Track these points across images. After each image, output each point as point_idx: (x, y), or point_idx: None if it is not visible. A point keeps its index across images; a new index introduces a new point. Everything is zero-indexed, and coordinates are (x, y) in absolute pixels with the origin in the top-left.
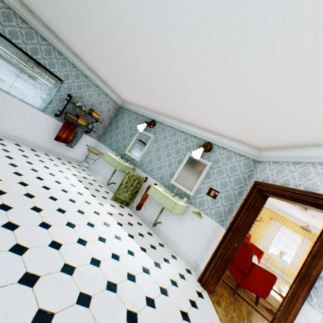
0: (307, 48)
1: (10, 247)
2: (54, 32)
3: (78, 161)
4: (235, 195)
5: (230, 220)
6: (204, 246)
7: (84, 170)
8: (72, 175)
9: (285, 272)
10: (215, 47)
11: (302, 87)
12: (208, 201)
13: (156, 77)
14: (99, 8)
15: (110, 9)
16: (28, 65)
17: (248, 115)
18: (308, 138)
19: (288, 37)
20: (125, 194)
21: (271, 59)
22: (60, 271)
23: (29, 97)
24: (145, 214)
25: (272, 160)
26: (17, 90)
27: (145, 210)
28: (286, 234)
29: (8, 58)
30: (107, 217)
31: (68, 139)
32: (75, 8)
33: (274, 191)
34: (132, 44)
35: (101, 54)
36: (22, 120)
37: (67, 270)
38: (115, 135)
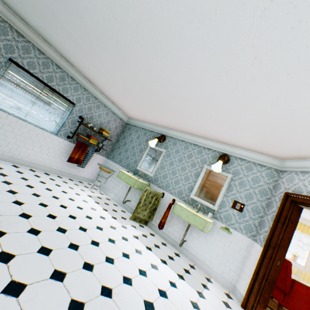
0: None
1: (67, 306)
2: (69, 60)
3: (88, 180)
4: (263, 206)
5: (264, 235)
6: (238, 265)
7: (95, 189)
8: (89, 197)
9: (301, 276)
10: (261, 70)
11: None
12: (234, 214)
13: (177, 97)
14: (131, 39)
15: (143, 39)
16: (43, 92)
17: (278, 129)
18: None
19: None
20: (144, 212)
21: None
22: None
23: (43, 122)
24: (167, 232)
25: (300, 170)
26: (32, 116)
27: (166, 227)
28: (295, 235)
29: (26, 87)
30: (135, 242)
31: (79, 159)
32: (102, 39)
33: None
34: (159, 69)
35: (117, 78)
36: (36, 145)
37: None
38: (124, 151)
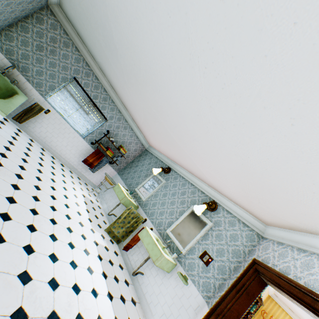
0: (287, 133)
1: None
2: (114, 88)
3: (94, 186)
4: (230, 268)
5: (217, 299)
6: None
7: (94, 194)
8: (82, 195)
9: None
10: (217, 118)
11: (292, 166)
12: (199, 266)
13: (175, 132)
14: (143, 79)
15: (149, 81)
16: (87, 104)
17: (249, 182)
18: (311, 222)
19: (270, 121)
20: (119, 229)
21: (260, 136)
22: (17, 275)
23: (78, 125)
24: (131, 258)
25: (277, 240)
26: (72, 119)
27: (132, 253)
28: None
29: (76, 98)
30: (91, 245)
31: (93, 164)
32: (129, 76)
33: (271, 276)
34: (161, 105)
35: (139, 107)
36: (65, 140)
37: (24, 278)
38: (133, 172)
